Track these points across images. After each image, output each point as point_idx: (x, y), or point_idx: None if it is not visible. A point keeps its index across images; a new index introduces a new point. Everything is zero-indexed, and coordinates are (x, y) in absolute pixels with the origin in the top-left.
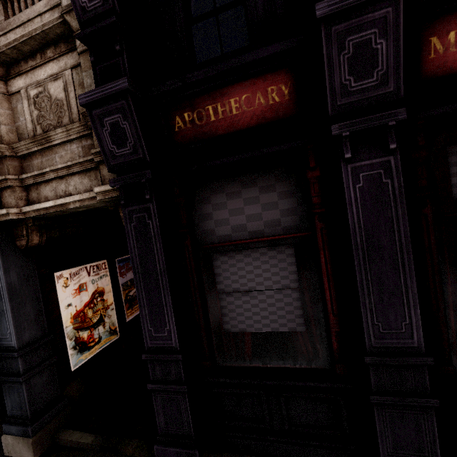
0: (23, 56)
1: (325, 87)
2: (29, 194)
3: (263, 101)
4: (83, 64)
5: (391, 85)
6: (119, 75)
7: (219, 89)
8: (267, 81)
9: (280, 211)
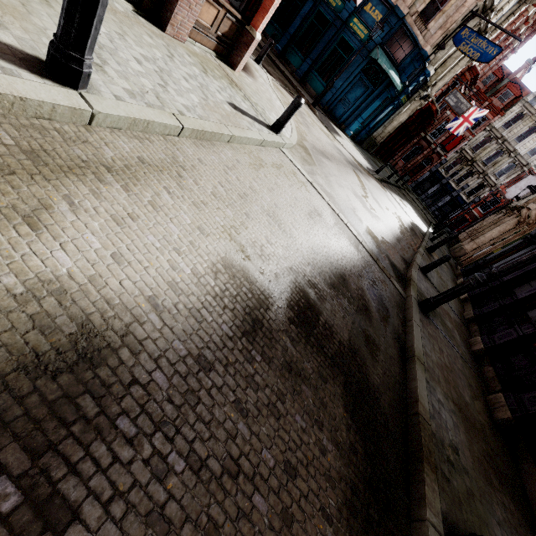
0: None
1: None
2: None
3: None
4: None
5: None
6: None
7: None
8: None
9: None
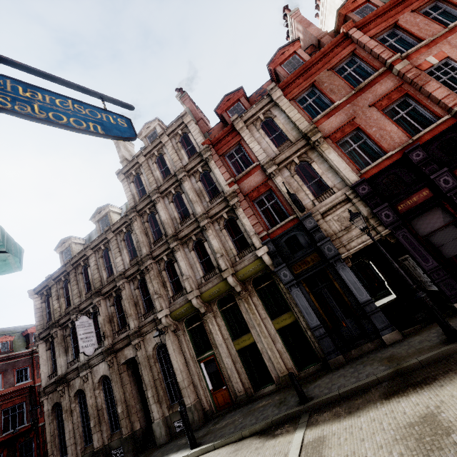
0: (327, 210)
1: (439, 188)
2: (345, 248)
3: (422, 195)
4: (357, 205)
5: (455, 183)
6: (378, 203)
7: (408, 197)
8: (421, 191)
9: (442, 218)
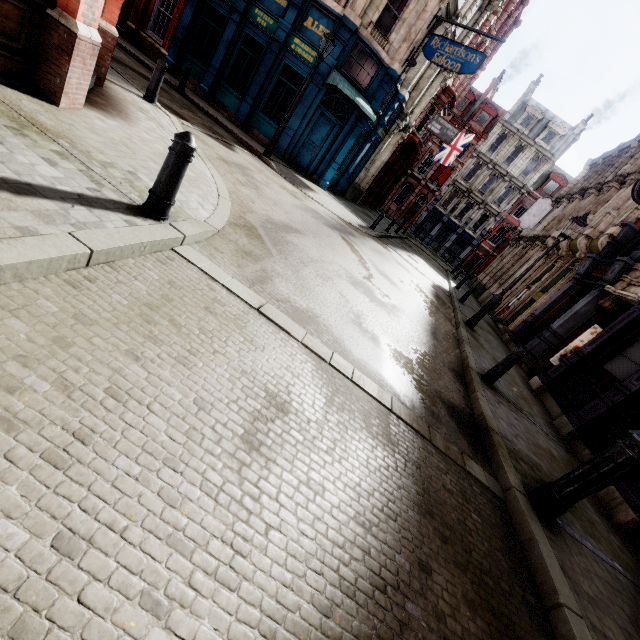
0: None
1: None
2: (626, 287)
3: None
4: None
5: None
6: None
7: None
8: None
9: None
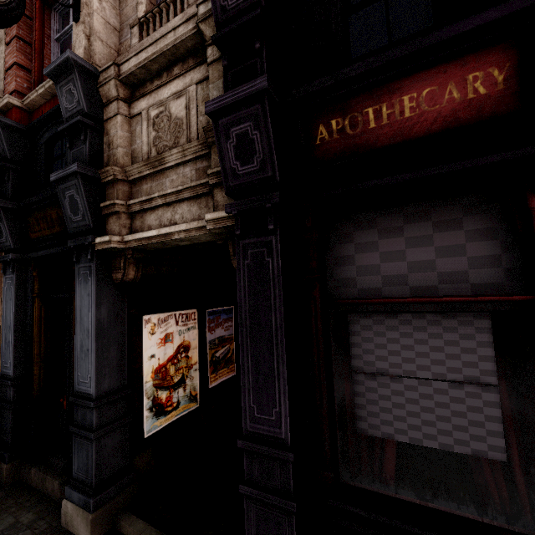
0: (149, 77)
1: None
2: (133, 222)
3: (456, 94)
4: (212, 75)
5: None
6: (254, 78)
7: (387, 84)
8: (467, 66)
9: (469, 260)
